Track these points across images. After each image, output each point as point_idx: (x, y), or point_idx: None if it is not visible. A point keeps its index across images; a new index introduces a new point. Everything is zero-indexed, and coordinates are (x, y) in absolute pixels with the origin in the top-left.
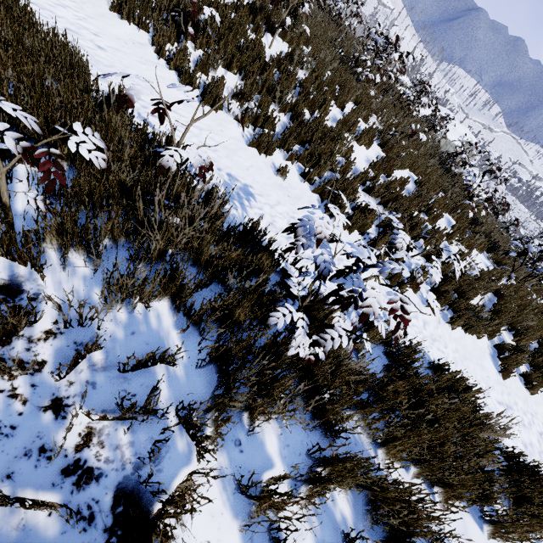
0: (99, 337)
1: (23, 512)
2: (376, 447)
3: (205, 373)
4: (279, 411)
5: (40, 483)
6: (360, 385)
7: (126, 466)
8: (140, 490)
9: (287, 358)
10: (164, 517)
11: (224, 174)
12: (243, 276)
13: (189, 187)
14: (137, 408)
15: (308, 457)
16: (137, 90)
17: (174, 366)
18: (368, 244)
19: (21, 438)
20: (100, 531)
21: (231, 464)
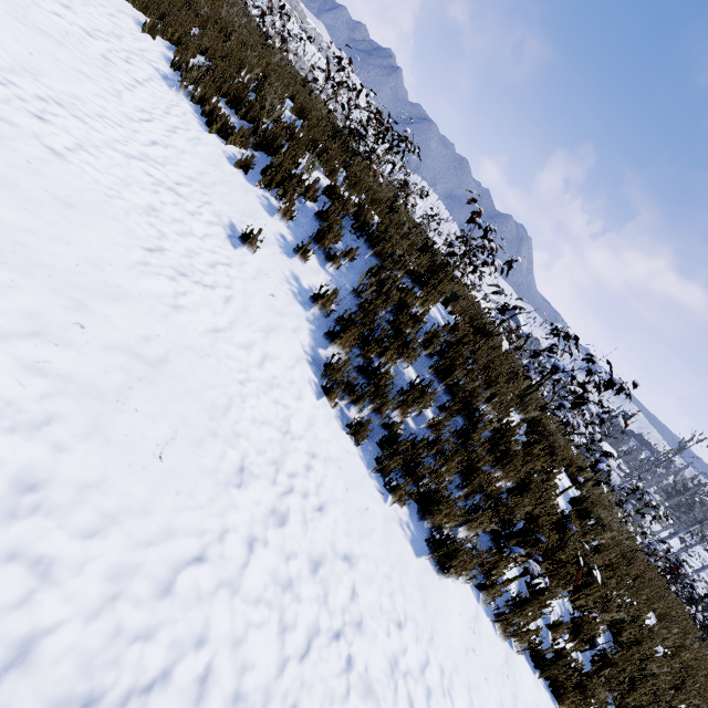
0: None
1: None
2: None
3: None
4: None
5: None
6: None
7: None
8: None
9: None
10: None
11: None
12: None
13: None
14: None
15: None
16: None
17: None
18: None
19: None
20: None
21: None
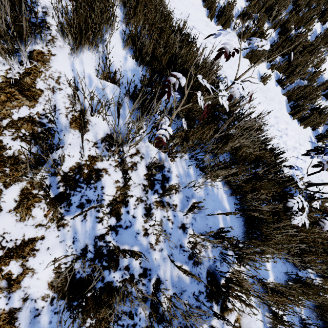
0: (194, 194)
1: (177, 271)
2: (315, 276)
3: (238, 220)
4: (281, 252)
5: (181, 260)
6: (325, 246)
7: (210, 260)
8: (215, 272)
9: (295, 227)
10: (232, 290)
11: (228, 81)
12: (258, 165)
13: (233, 104)
14: (212, 234)
15: (285, 275)
16: (230, 44)
17: (225, 215)
18: (316, 137)
19: (173, 239)
20: (203, 286)
21: (250, 270)
